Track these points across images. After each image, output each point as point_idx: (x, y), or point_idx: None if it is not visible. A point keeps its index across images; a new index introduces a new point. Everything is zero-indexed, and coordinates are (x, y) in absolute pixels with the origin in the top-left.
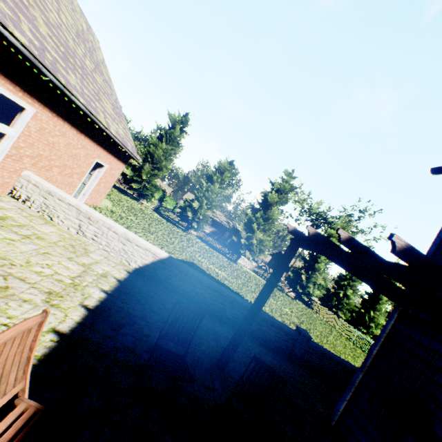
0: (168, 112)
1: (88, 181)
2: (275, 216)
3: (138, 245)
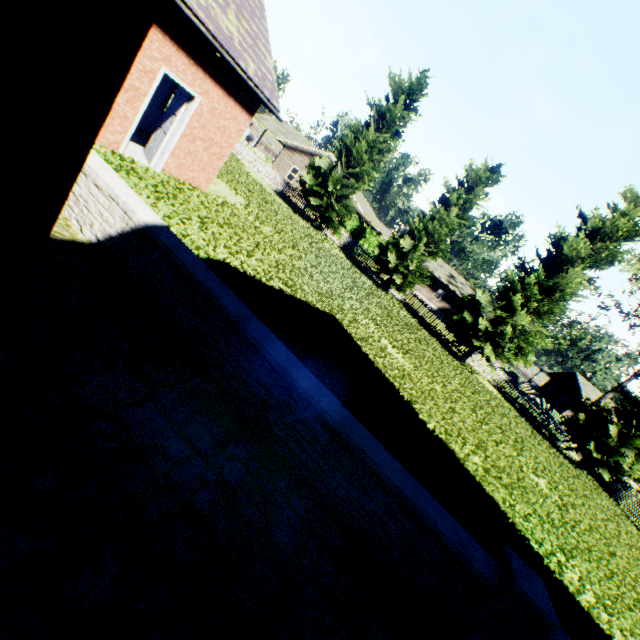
0: (389, 73)
1: (169, 129)
2: (571, 287)
3: (99, 186)
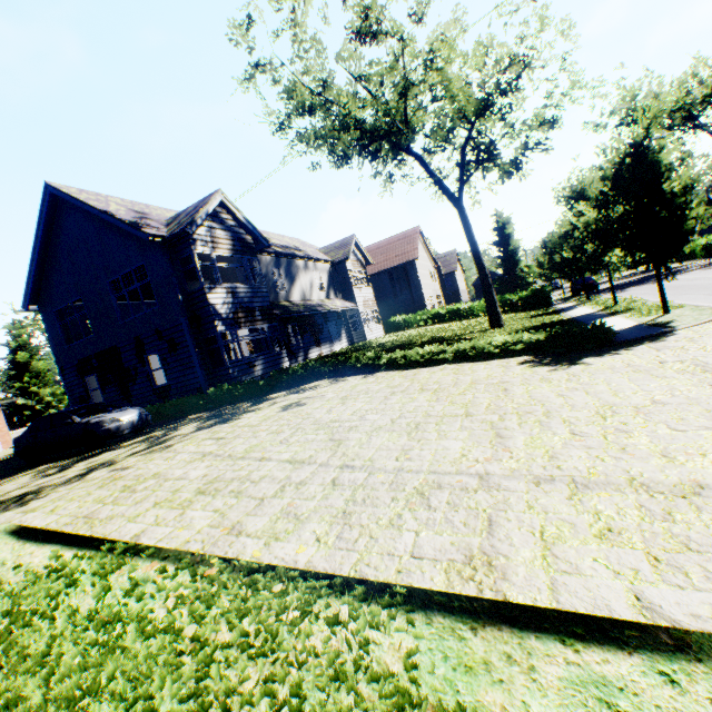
0: None
1: None
2: (44, 368)
3: None
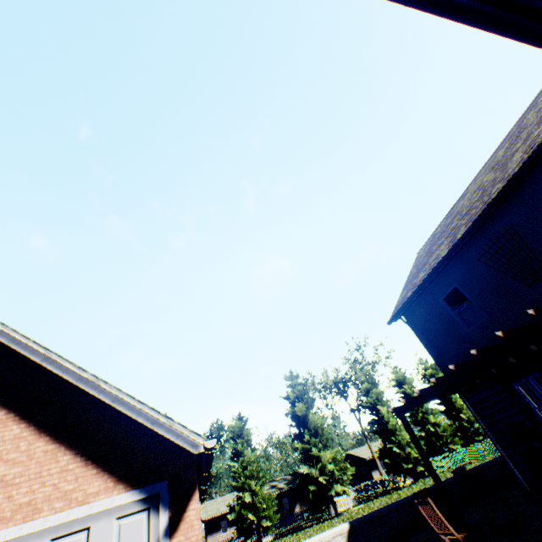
0: None
1: None
2: (319, 422)
3: (326, 541)
